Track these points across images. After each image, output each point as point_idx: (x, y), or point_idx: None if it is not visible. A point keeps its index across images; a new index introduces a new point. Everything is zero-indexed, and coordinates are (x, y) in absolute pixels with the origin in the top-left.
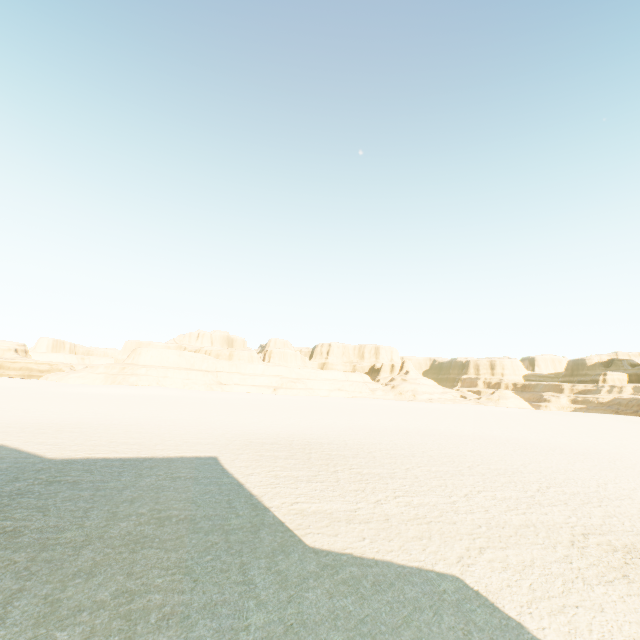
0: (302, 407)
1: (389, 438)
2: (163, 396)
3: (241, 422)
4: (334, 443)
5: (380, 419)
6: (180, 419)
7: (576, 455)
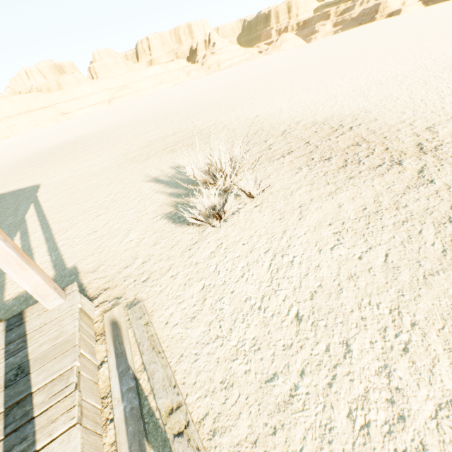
0: (117, 111)
1: (140, 115)
2: (16, 142)
3: (49, 141)
4: (93, 134)
5: (162, 100)
6: (6, 156)
7: (251, 82)
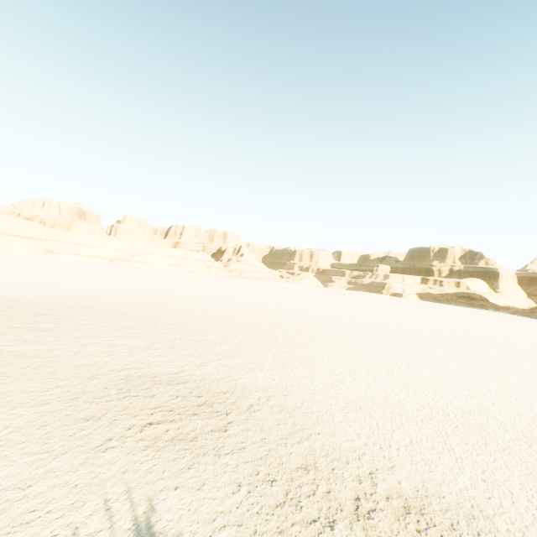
0: (114, 276)
1: (137, 301)
2: None
3: None
4: (61, 304)
5: (171, 288)
6: None
7: (276, 316)
